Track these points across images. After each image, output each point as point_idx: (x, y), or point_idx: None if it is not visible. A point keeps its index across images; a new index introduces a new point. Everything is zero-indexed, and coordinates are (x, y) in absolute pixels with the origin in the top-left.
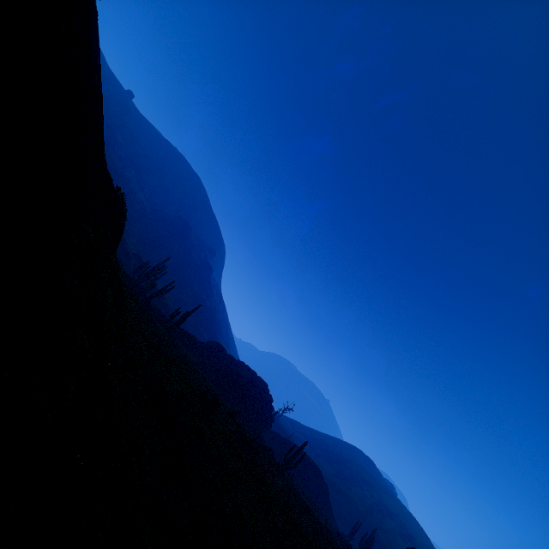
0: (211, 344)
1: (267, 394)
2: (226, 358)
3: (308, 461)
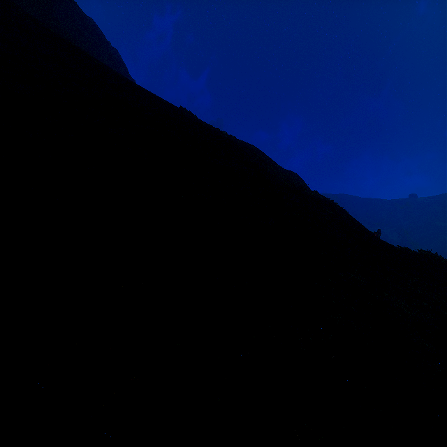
0: None
1: None
2: None
3: None
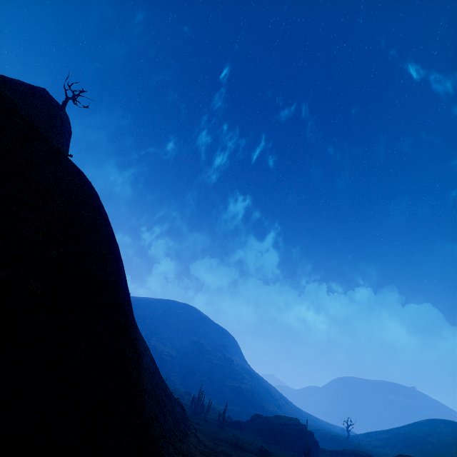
0: (252, 418)
1: (298, 426)
2: (265, 420)
3: (359, 454)
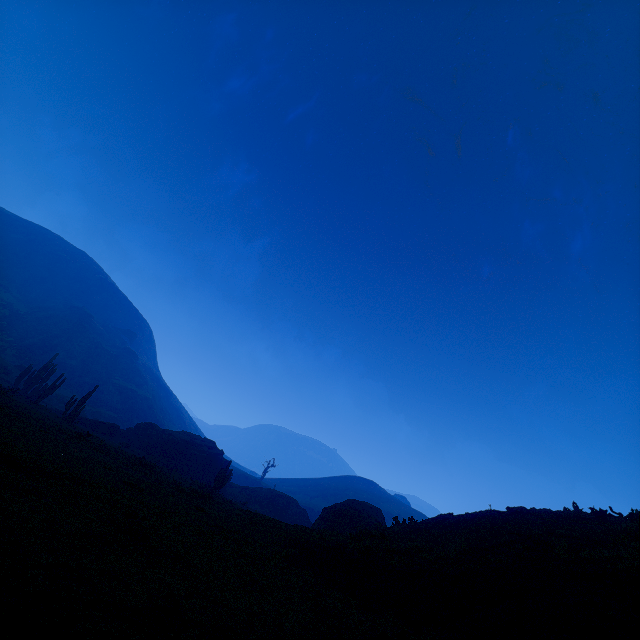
0: (139, 426)
1: (214, 449)
2: (161, 433)
3: (279, 495)
